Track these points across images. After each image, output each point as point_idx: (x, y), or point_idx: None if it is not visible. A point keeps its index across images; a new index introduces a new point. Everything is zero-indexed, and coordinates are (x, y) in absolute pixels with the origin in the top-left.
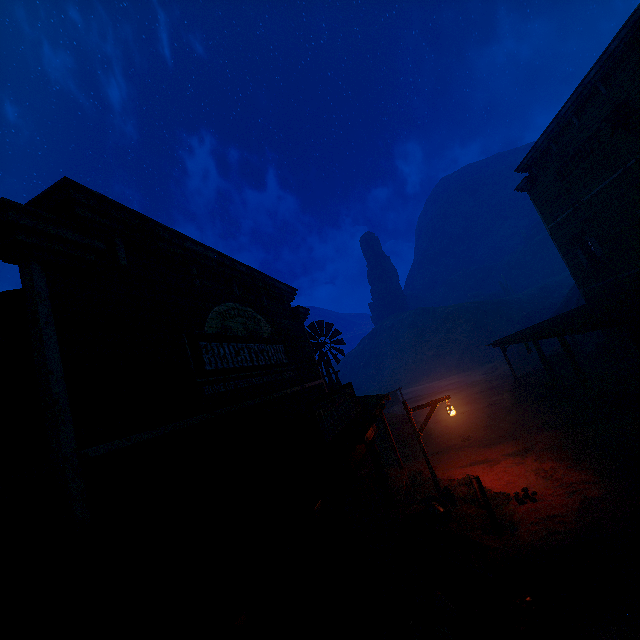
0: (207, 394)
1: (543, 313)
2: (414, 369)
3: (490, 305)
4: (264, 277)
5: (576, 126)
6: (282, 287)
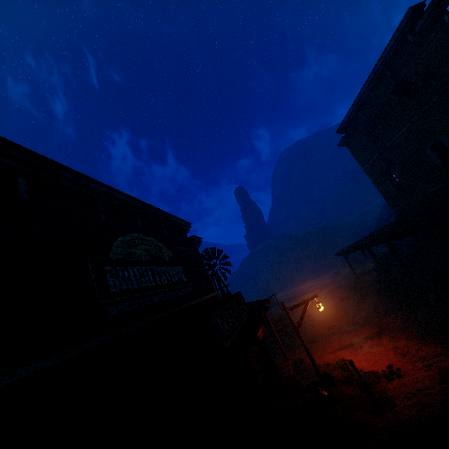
0: (111, 314)
1: (364, 231)
2: (282, 279)
3: (328, 229)
4: (163, 213)
5: (373, 99)
6: (179, 221)
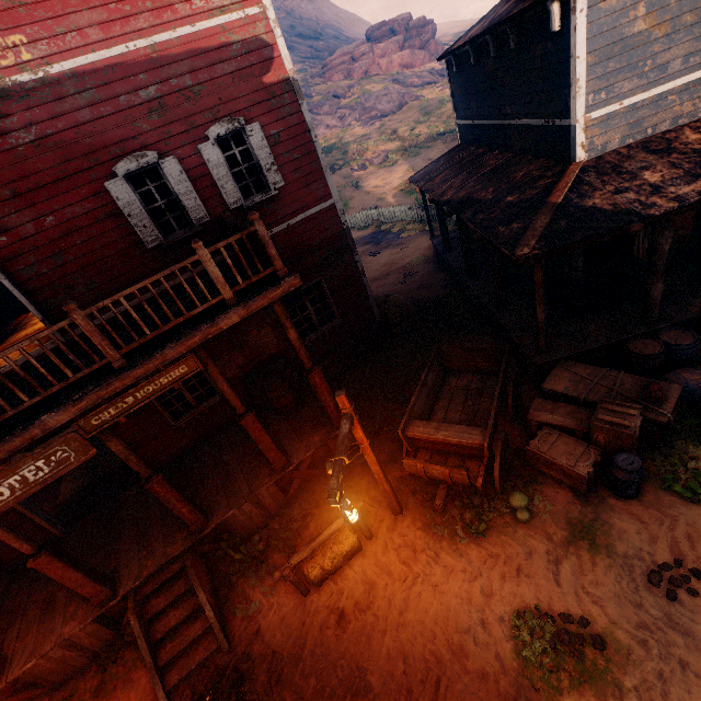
0: None
1: None
2: None
3: None
4: None
5: None
6: None
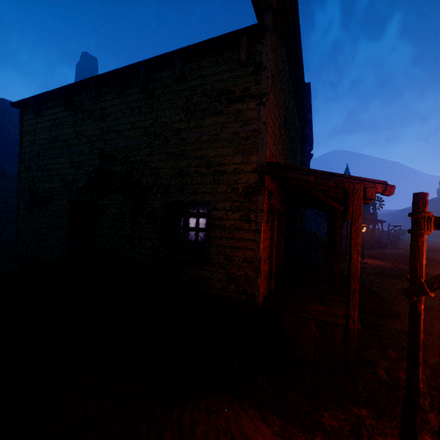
0: None
1: None
2: None
3: None
4: None
5: None
6: None
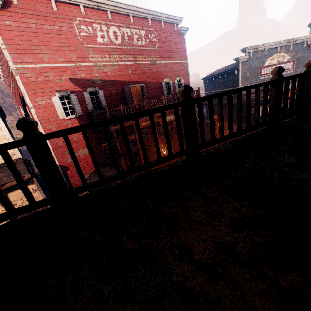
0: (260, 79)
1: None
2: None
3: None
4: (294, 39)
5: None
6: (304, 38)
